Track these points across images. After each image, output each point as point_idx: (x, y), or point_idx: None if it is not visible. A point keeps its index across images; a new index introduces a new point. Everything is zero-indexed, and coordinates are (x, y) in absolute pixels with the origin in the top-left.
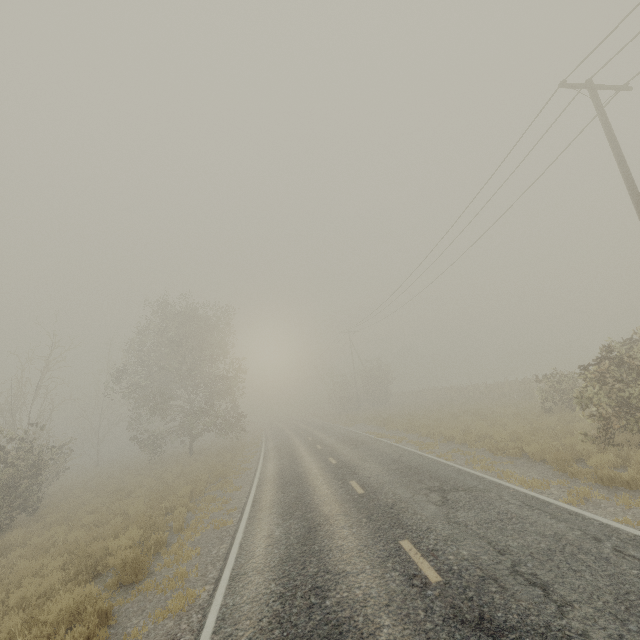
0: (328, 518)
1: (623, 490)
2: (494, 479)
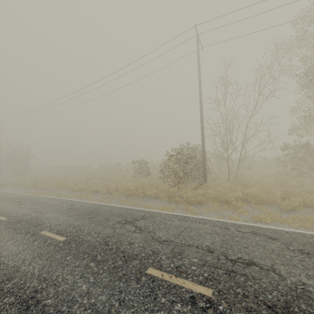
0: (45, 278)
1: (197, 205)
2: (148, 209)
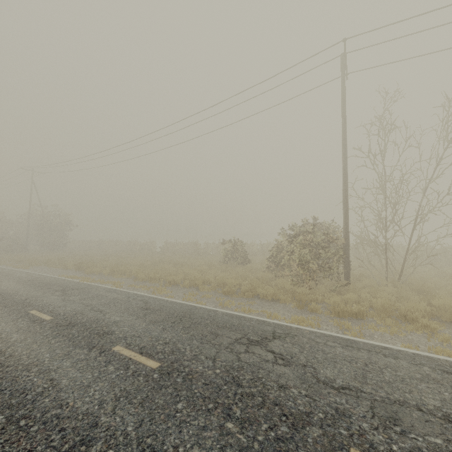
0: (152, 449)
1: (354, 319)
2: (274, 321)
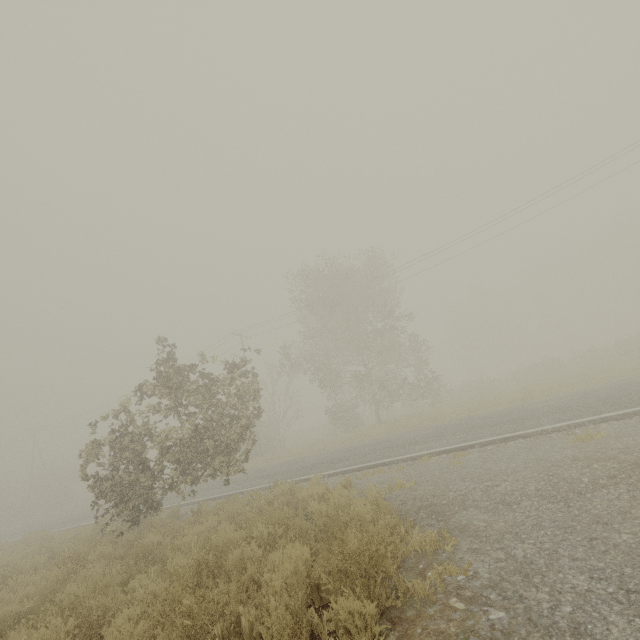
0: None
1: None
2: None
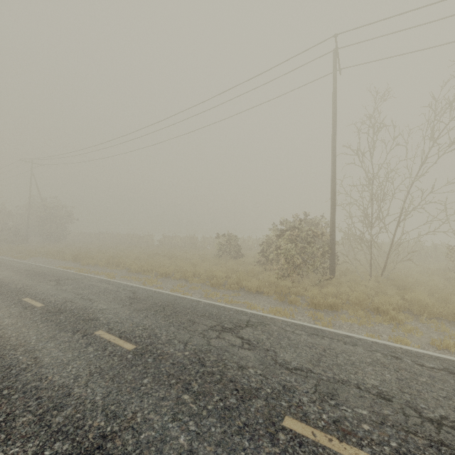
0: (114, 414)
1: (329, 311)
2: (252, 311)
